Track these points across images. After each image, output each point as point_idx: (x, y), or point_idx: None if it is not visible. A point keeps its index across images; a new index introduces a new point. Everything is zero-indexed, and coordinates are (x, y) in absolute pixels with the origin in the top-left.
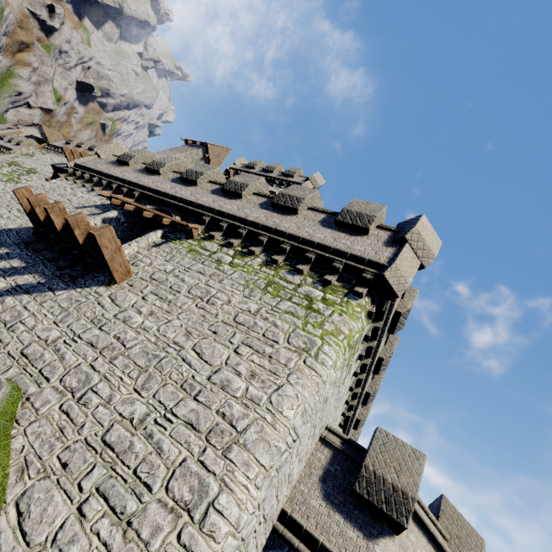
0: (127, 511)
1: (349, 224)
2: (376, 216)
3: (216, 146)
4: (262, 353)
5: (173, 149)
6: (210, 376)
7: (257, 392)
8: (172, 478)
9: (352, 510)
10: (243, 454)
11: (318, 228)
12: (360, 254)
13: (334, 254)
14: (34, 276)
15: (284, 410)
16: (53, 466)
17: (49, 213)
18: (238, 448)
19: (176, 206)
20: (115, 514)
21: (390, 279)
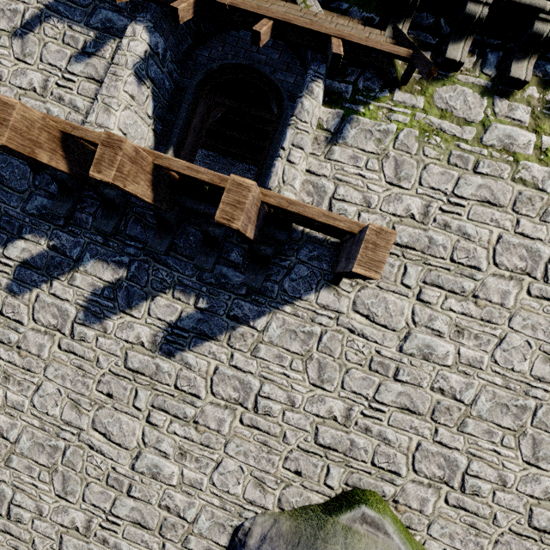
0: None
1: None
2: None
3: None
4: None
5: None
6: None
7: None
8: None
9: None
10: None
11: None
12: None
13: None
14: (173, 297)
15: None
16: None
17: (121, 188)
18: None
19: None
20: None
21: None
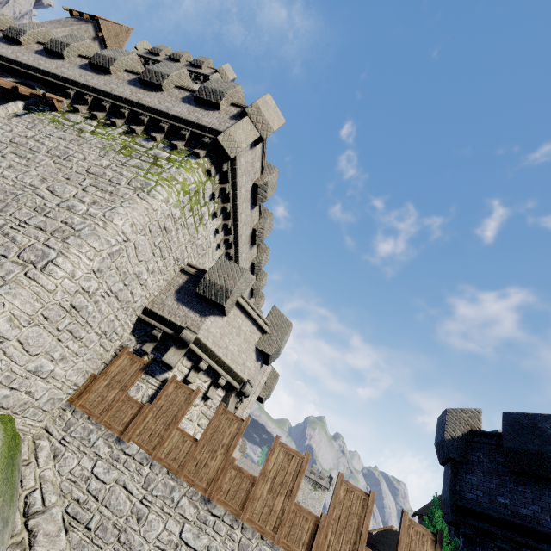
0: None
1: (204, 100)
2: (227, 92)
3: (111, 22)
4: (105, 190)
5: (54, 22)
6: (59, 204)
7: (95, 211)
8: (23, 252)
9: (195, 305)
10: (78, 240)
11: (178, 103)
12: (206, 124)
13: (184, 124)
14: None
15: (114, 220)
16: None
17: None
18: (74, 238)
19: (39, 79)
20: None
21: (223, 142)
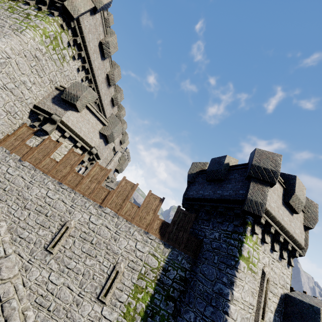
0: None
1: None
2: None
3: None
4: None
5: None
6: None
7: None
8: None
9: (62, 105)
10: None
11: None
12: None
13: None
14: None
15: None
16: None
17: None
18: None
19: None
20: None
21: (67, 6)
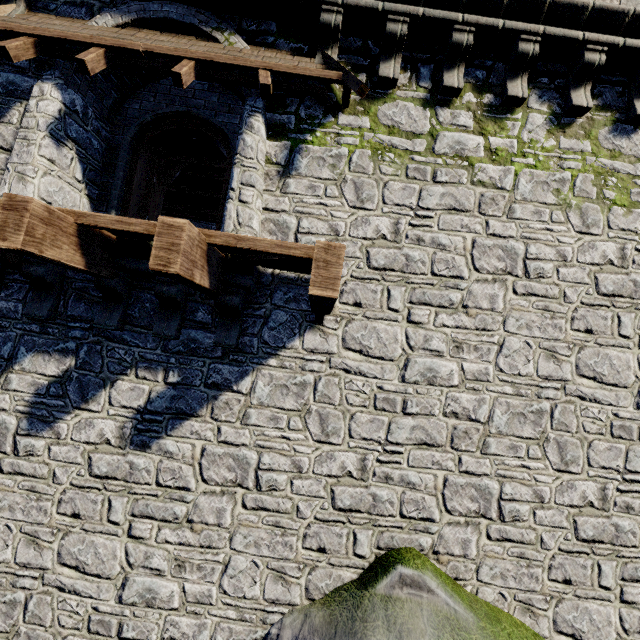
0: None
1: None
2: None
3: None
4: None
5: None
6: (636, 404)
7: None
8: None
9: None
10: None
11: None
12: None
13: None
14: (137, 377)
15: None
16: (556, 589)
17: (37, 254)
18: None
19: None
20: None
21: None
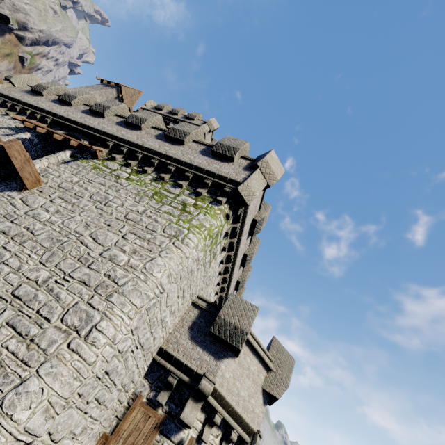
0: (30, 334)
1: (220, 154)
2: (240, 148)
3: (129, 88)
4: (143, 238)
5: (89, 87)
6: (101, 253)
7: (136, 262)
8: (66, 313)
9: (209, 344)
10: (121, 298)
11: (198, 155)
12: (225, 174)
13: (206, 174)
14: None
15: (154, 272)
16: None
17: None
18: (117, 295)
19: (84, 133)
20: (21, 336)
21: (242, 191)
